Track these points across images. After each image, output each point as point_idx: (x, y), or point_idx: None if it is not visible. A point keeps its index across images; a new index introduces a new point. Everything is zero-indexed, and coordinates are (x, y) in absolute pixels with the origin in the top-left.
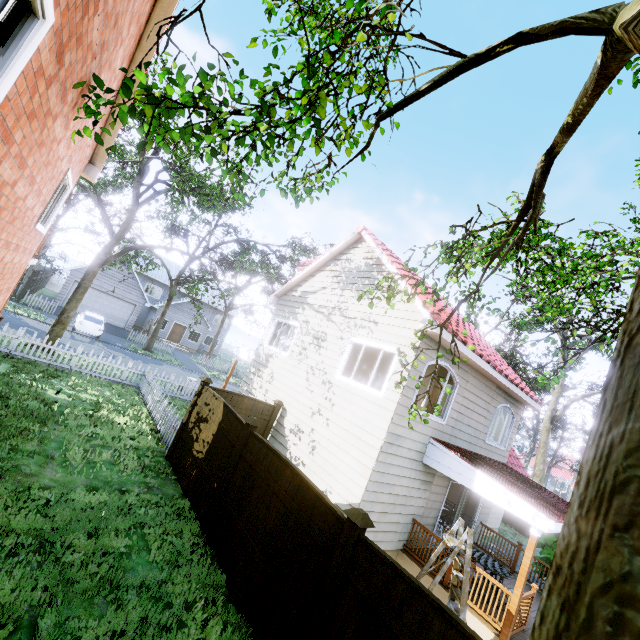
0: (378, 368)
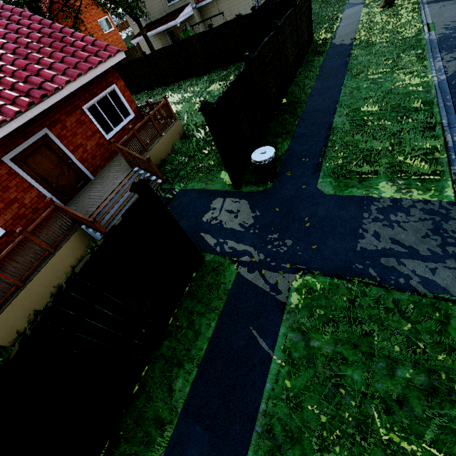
0: None
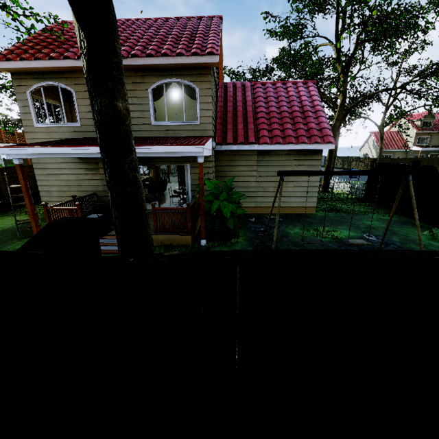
0: None
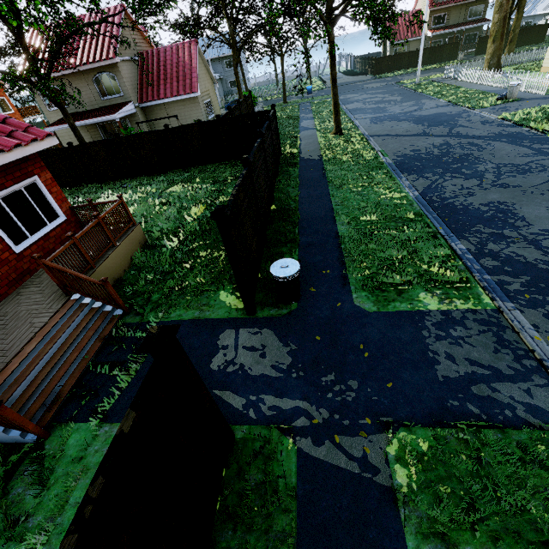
0: None
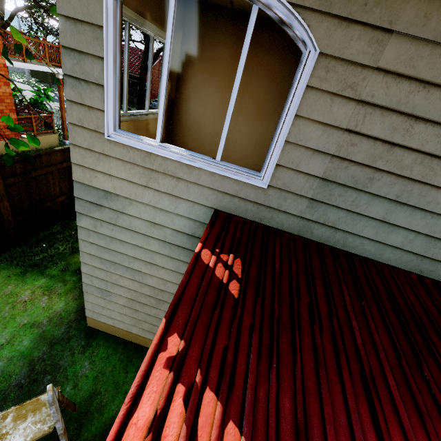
0: (275, 98)
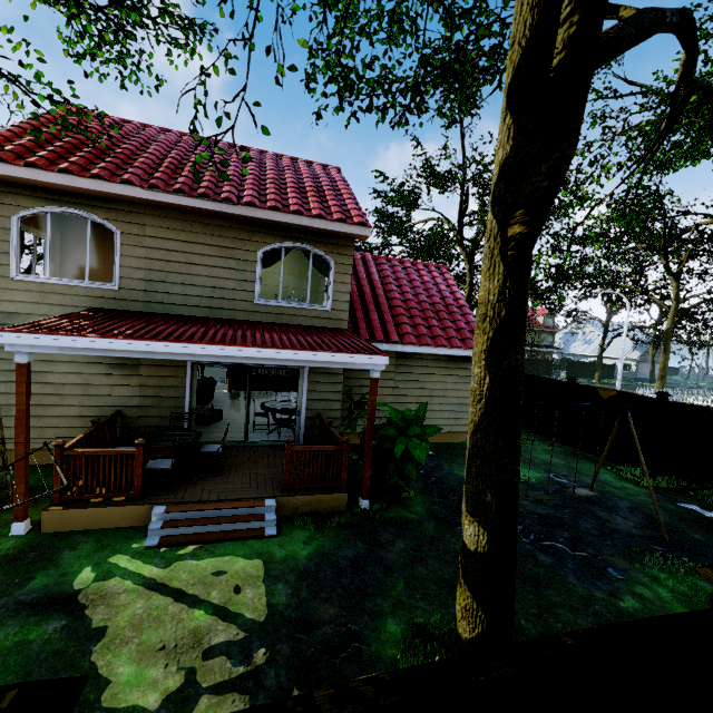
0: None
